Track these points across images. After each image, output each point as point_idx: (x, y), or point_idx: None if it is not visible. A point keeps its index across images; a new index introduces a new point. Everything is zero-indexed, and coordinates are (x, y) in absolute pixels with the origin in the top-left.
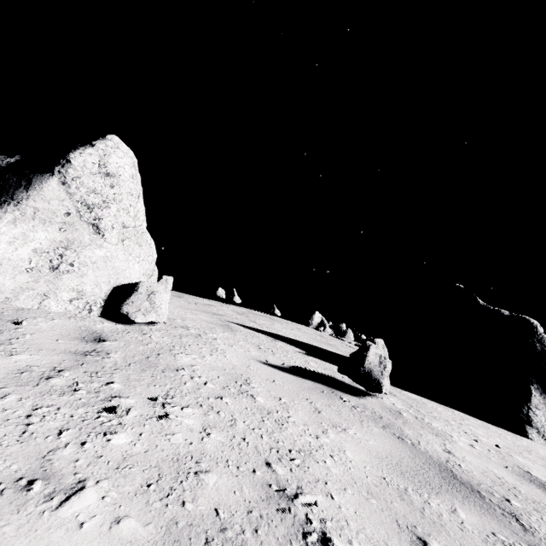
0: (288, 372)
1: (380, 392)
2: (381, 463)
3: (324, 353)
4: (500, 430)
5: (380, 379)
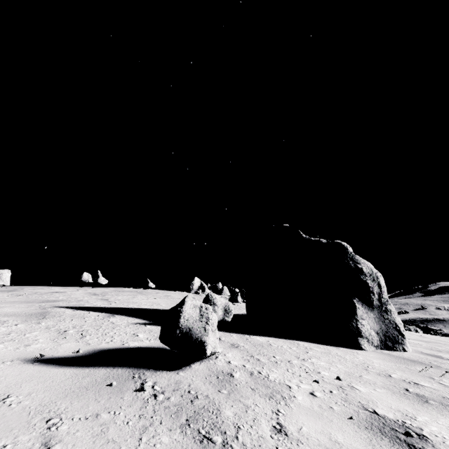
0: (75, 363)
1: (203, 354)
2: None
3: None
4: (339, 350)
5: (202, 337)
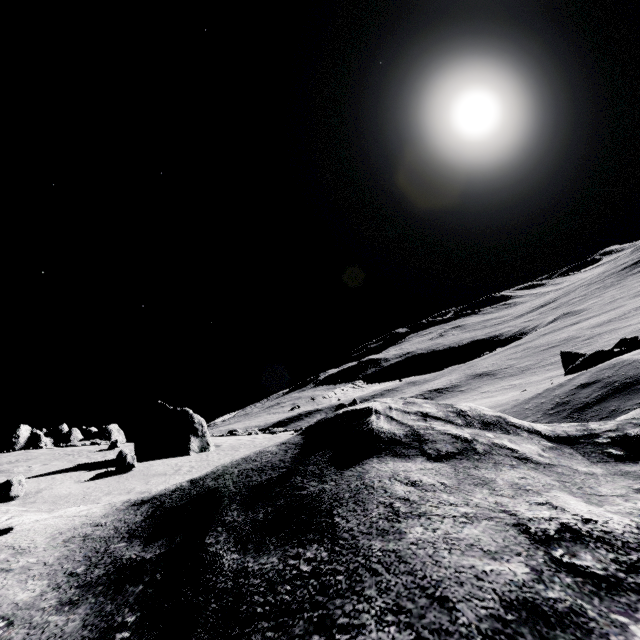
0: (97, 479)
1: (134, 467)
2: (140, 480)
3: (95, 466)
4: (180, 457)
5: (134, 463)
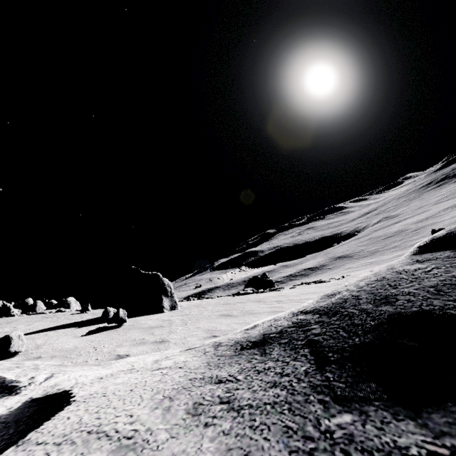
0: (94, 334)
1: (126, 322)
2: (141, 332)
3: (81, 324)
4: (157, 314)
5: (125, 318)
